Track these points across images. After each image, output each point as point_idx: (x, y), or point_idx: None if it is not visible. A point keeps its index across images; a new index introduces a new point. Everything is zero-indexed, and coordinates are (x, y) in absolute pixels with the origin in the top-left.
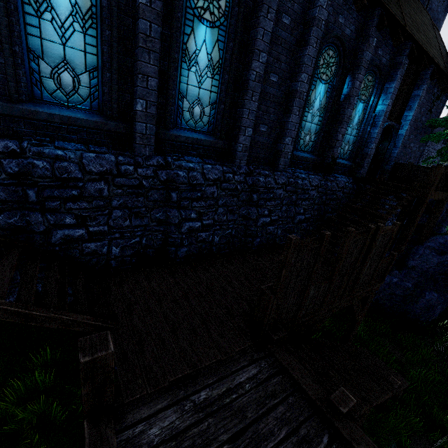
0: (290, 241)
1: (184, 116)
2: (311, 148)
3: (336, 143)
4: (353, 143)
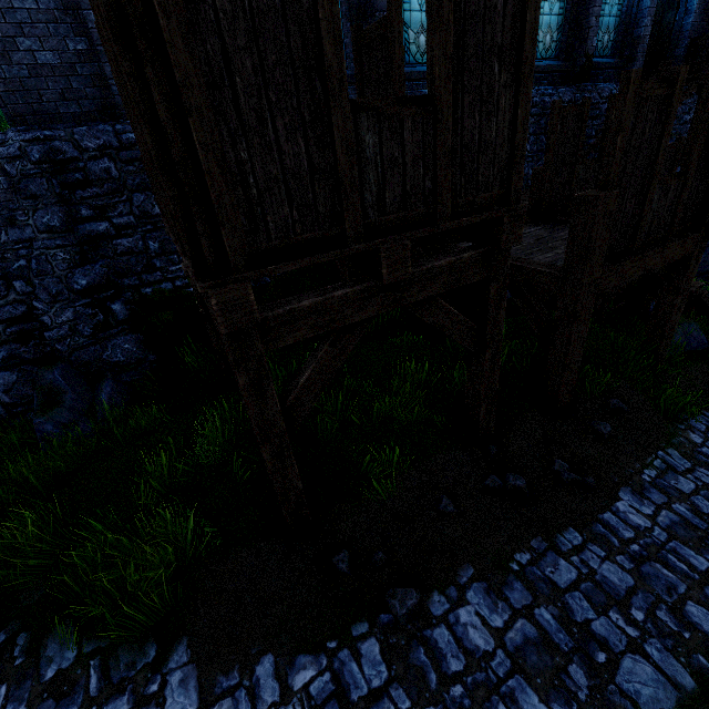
0: (554, 104)
1: (411, 50)
2: (555, 51)
3: (588, 32)
4: (615, 28)
